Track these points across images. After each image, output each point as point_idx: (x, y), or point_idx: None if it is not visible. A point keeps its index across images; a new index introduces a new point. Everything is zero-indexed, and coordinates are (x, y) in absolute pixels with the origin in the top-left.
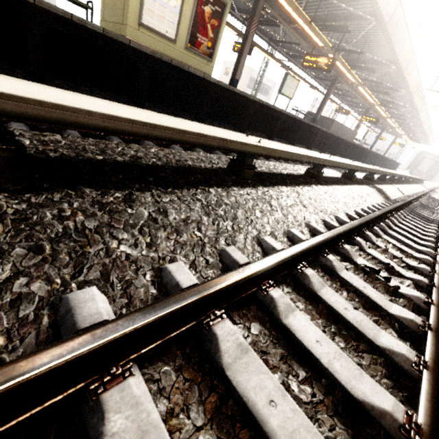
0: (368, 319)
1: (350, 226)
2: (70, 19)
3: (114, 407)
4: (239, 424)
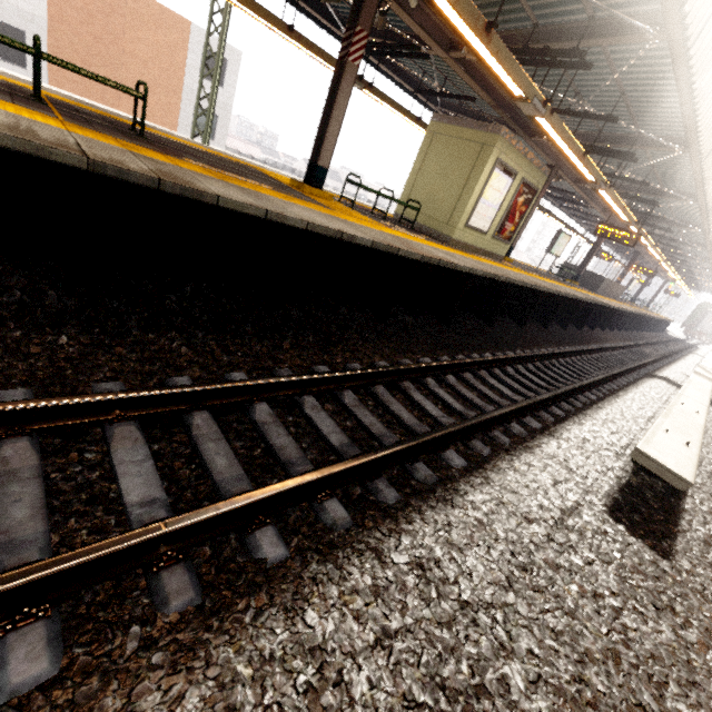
0: None
1: None
2: (493, 278)
3: None
4: None
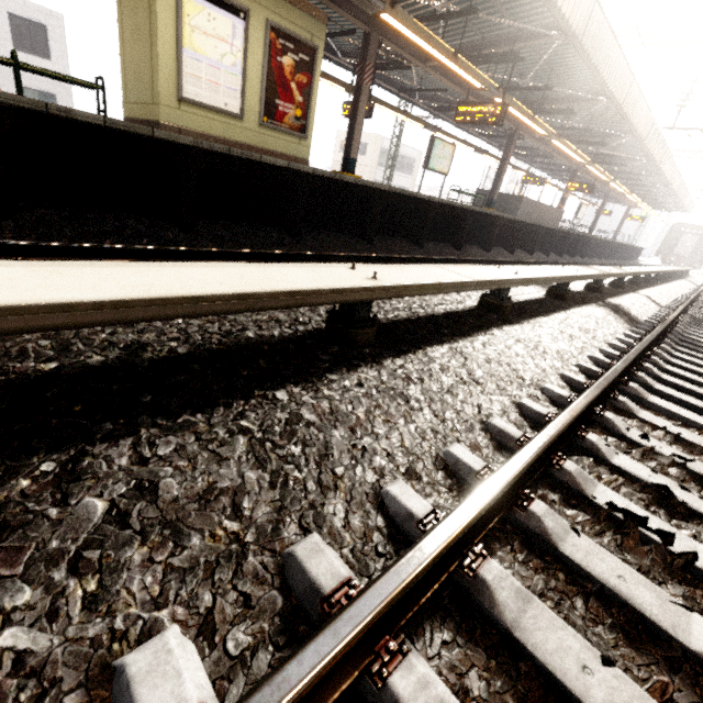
0: (643, 693)
1: (571, 414)
2: (45, 111)
3: None
4: None
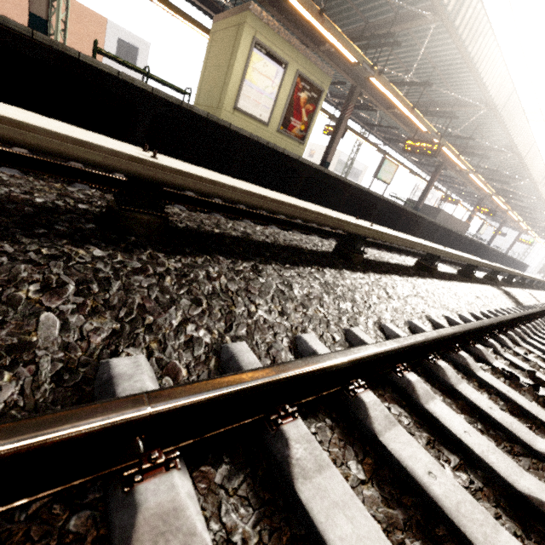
0: (520, 423)
1: (481, 323)
2: (180, 105)
3: (294, 437)
4: (399, 491)
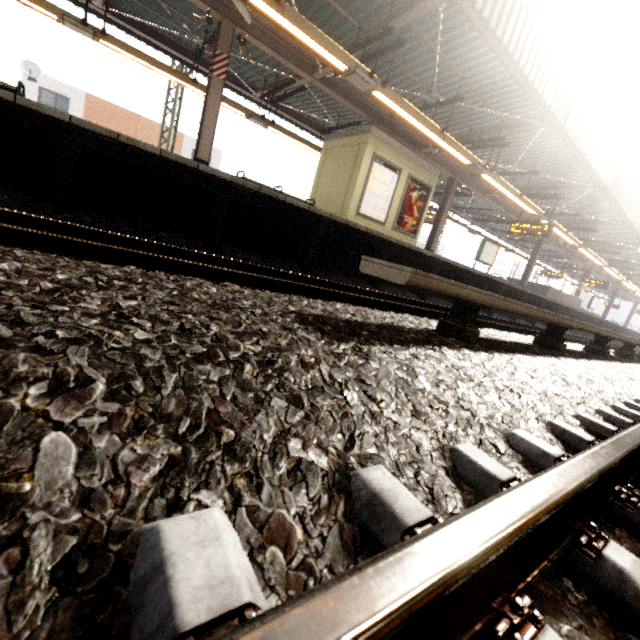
0: None
1: None
2: (347, 225)
3: None
4: None
